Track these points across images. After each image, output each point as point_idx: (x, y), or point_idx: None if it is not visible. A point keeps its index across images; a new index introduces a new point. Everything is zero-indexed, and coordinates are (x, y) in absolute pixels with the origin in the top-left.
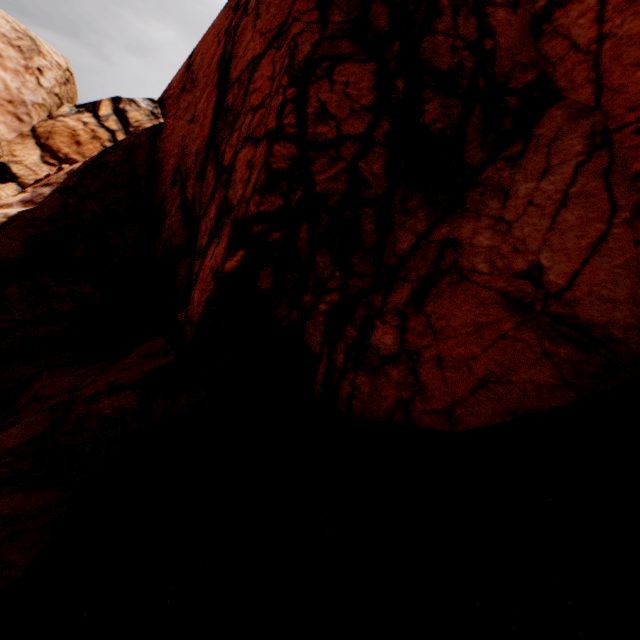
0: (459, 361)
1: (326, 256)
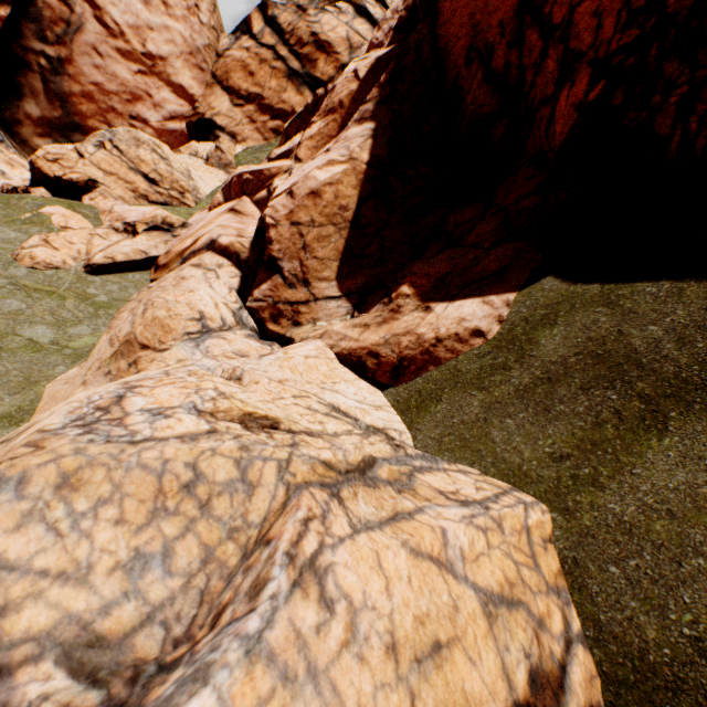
0: None
1: (673, 63)
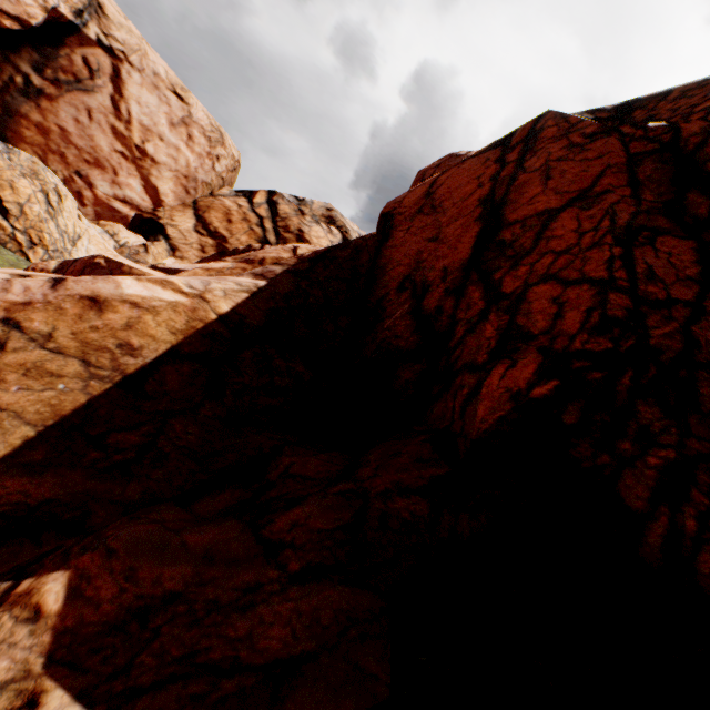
0: None
1: (653, 408)
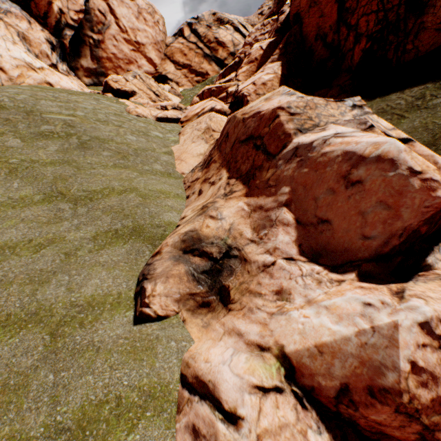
0: (426, 44)
1: (391, 36)
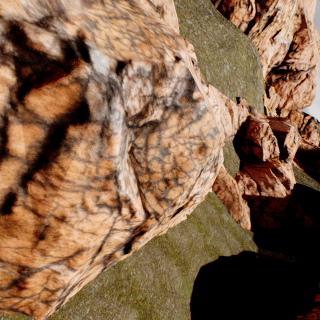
0: None
1: None
